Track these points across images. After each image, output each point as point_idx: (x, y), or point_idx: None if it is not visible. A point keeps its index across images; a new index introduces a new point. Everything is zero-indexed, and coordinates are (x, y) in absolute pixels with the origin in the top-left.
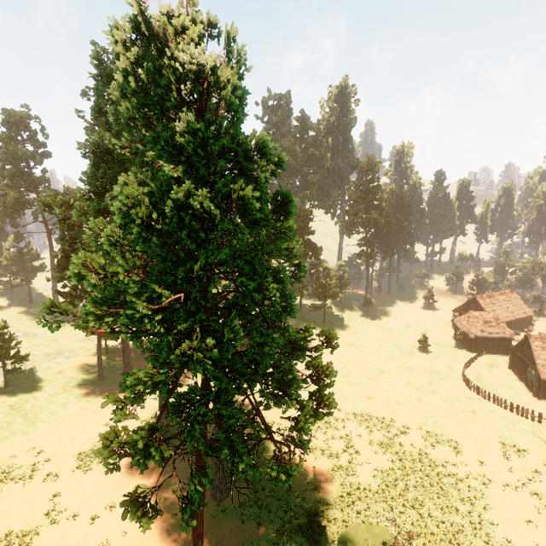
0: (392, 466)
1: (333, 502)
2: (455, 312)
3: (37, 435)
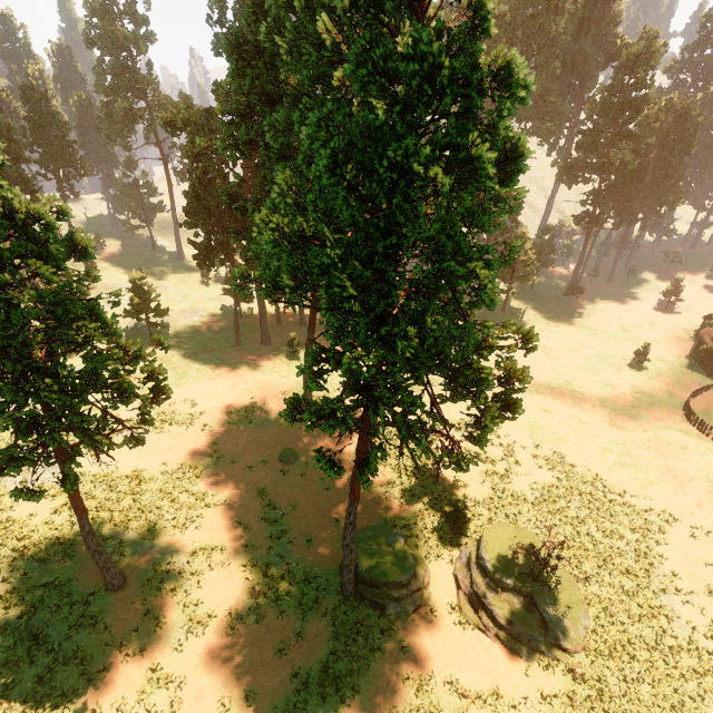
0: (556, 483)
1: (481, 501)
2: (708, 320)
3: (189, 389)
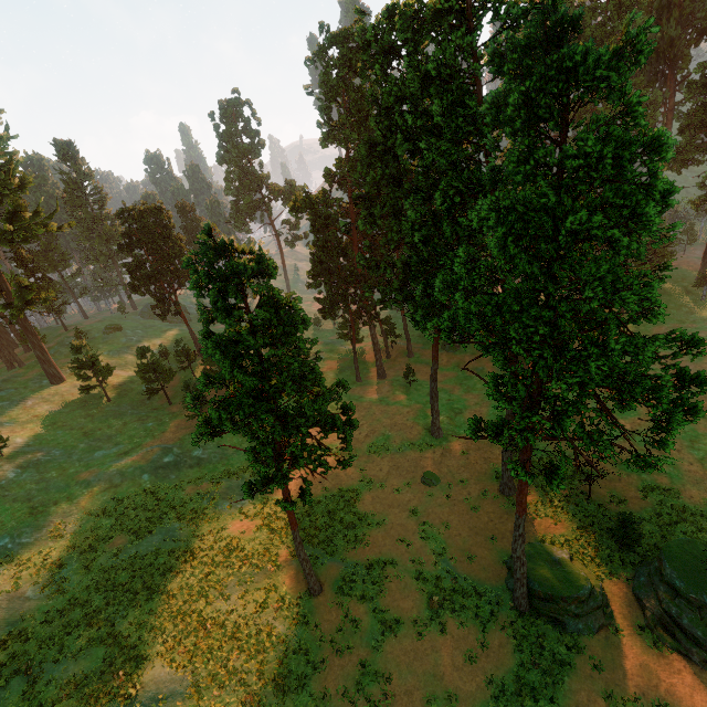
0: None
1: (646, 518)
2: None
3: None
